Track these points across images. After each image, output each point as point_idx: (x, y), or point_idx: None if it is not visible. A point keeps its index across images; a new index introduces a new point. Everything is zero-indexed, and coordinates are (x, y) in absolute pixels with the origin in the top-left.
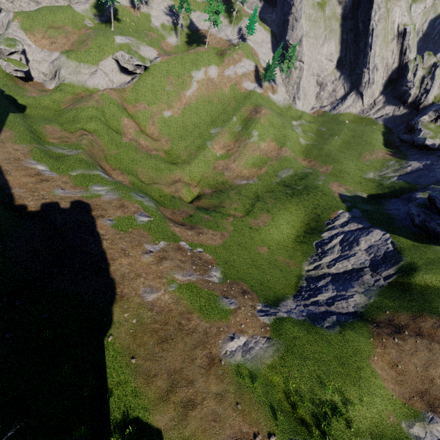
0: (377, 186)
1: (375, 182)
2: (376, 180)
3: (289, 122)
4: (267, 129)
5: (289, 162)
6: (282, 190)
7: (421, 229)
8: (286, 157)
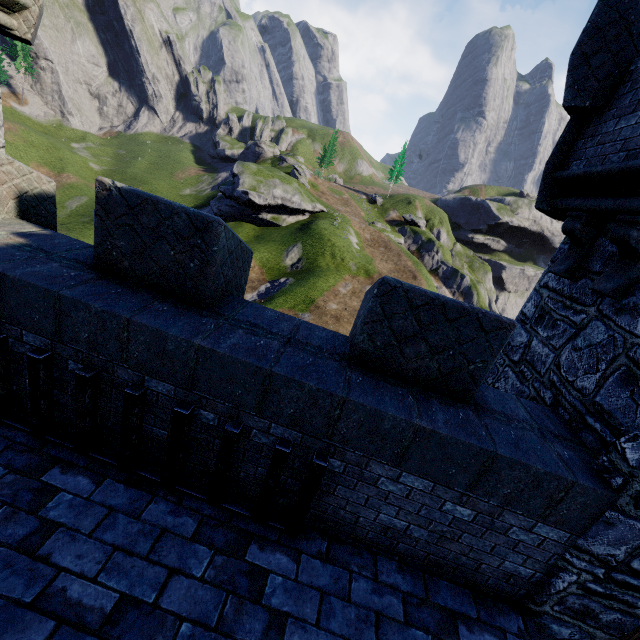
0: (195, 200)
1: (192, 197)
2: (193, 195)
3: (64, 144)
4: (24, 150)
5: (78, 189)
6: (76, 220)
7: (220, 215)
8: (72, 184)
